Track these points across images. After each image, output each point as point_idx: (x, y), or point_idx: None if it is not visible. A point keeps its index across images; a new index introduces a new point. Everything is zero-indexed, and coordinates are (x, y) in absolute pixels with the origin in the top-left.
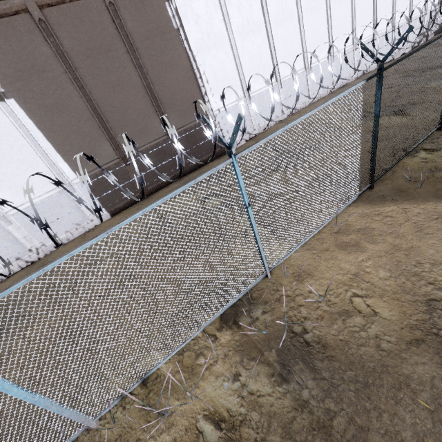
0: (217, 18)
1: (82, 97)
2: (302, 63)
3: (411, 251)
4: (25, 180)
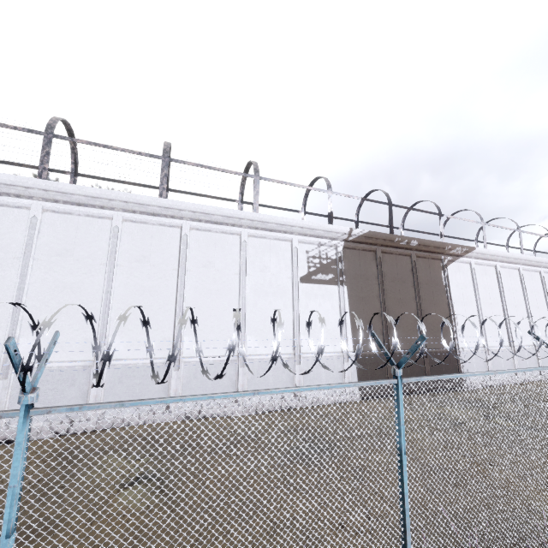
0: (469, 288)
1: (381, 300)
2: (530, 341)
3: None
4: (324, 336)
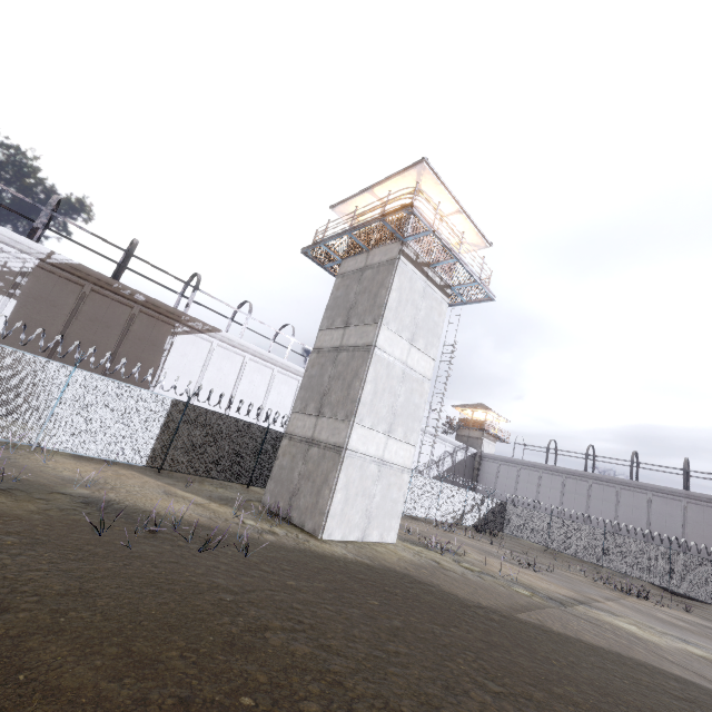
0: (199, 363)
1: (61, 330)
2: None
3: (123, 479)
4: None
